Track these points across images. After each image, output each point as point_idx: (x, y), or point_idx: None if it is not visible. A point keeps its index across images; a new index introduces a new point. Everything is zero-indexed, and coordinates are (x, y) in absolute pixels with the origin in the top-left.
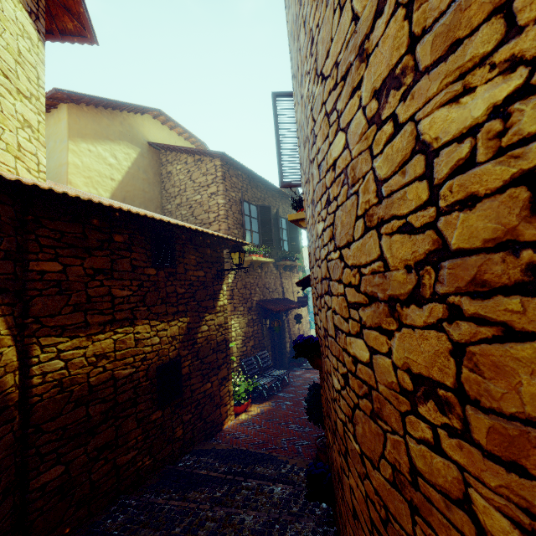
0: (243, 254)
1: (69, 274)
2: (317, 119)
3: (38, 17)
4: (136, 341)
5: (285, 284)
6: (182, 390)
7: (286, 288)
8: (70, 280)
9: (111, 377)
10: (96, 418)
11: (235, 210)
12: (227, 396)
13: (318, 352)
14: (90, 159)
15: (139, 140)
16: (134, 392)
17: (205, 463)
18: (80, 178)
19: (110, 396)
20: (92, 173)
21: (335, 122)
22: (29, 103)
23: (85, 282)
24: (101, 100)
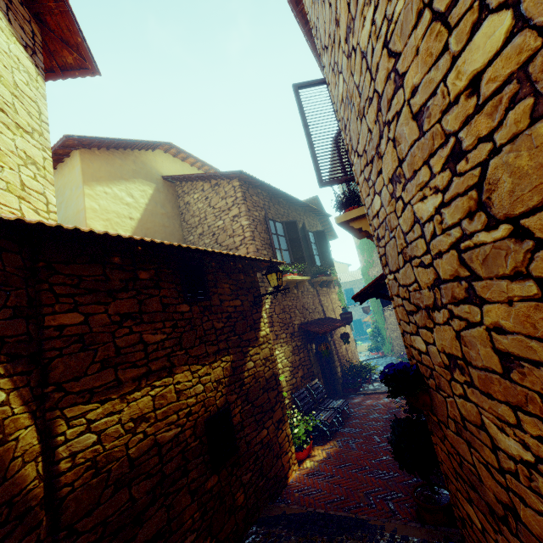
0: (280, 274)
1: (93, 324)
2: (405, 46)
3: (34, 51)
4: (177, 393)
5: (323, 302)
6: (237, 444)
7: (325, 306)
8: (94, 331)
9: (154, 443)
10: (142, 500)
11: (261, 230)
12: (286, 442)
13: (425, 386)
14: (106, 201)
15: (153, 176)
16: (182, 457)
17: (278, 537)
18: (99, 222)
19: (156, 468)
20: (110, 215)
21: (468, 12)
22: (32, 139)
23: (111, 332)
24: (112, 140)
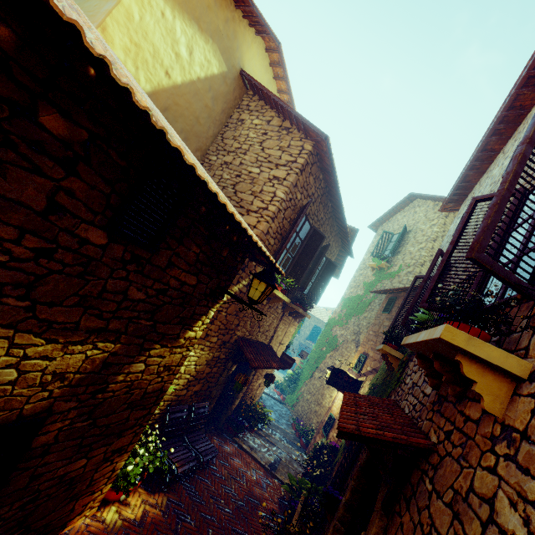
0: (270, 289)
1: None
2: None
3: None
4: None
5: (279, 329)
6: (10, 477)
7: (277, 334)
8: None
9: None
10: None
11: (288, 216)
12: (105, 478)
13: None
14: (155, 24)
15: (233, 58)
16: None
17: None
18: (124, 36)
19: None
20: (145, 44)
21: None
22: None
23: None
24: None
